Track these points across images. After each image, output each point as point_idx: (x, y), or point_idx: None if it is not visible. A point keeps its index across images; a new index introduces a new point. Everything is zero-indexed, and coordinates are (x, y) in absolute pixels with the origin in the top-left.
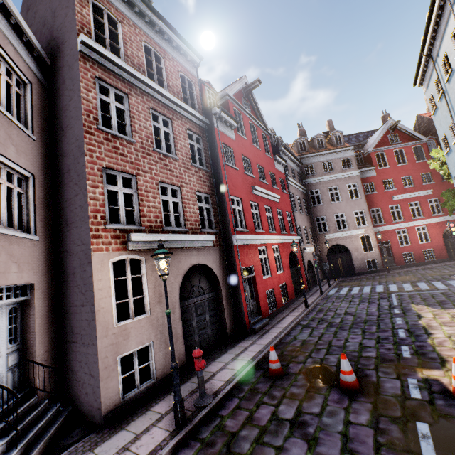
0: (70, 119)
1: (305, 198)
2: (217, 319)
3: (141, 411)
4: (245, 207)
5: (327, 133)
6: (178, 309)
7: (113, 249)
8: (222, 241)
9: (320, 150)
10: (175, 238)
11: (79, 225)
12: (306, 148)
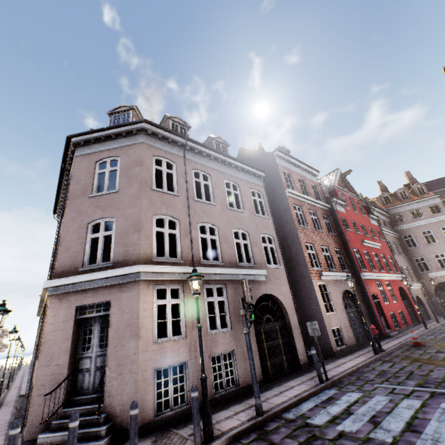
0: (285, 223)
1: (399, 242)
2: (362, 326)
3: (349, 354)
4: (361, 254)
5: (407, 185)
6: (345, 313)
7: (316, 279)
8: (353, 277)
9: (405, 201)
10: (335, 274)
11: (300, 268)
12: (390, 201)
